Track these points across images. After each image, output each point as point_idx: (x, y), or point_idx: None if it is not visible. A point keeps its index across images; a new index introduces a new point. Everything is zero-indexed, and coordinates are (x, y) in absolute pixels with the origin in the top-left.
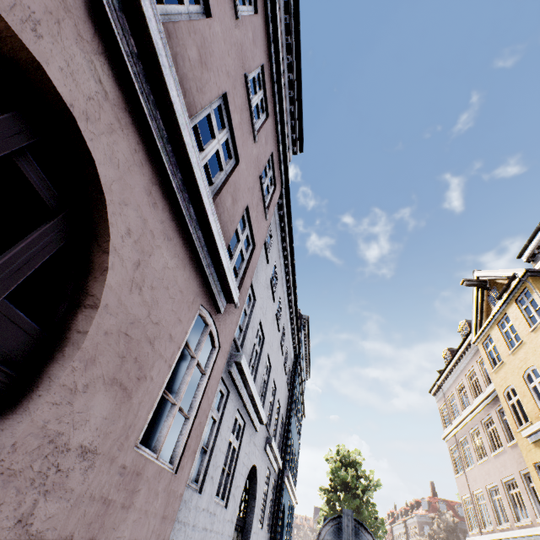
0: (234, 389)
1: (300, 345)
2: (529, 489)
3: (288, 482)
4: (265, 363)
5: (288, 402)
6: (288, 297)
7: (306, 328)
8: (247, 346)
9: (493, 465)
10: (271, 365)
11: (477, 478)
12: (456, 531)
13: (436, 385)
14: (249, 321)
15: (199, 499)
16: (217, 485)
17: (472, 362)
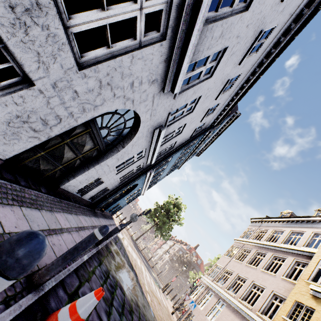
0: None
1: (221, 122)
2: (269, 301)
3: (148, 177)
4: (219, 48)
5: (184, 143)
6: (264, 59)
7: (229, 122)
8: None
9: (256, 272)
10: (212, 75)
11: (237, 267)
12: (191, 264)
13: (260, 219)
14: None
15: None
16: None
17: (308, 229)
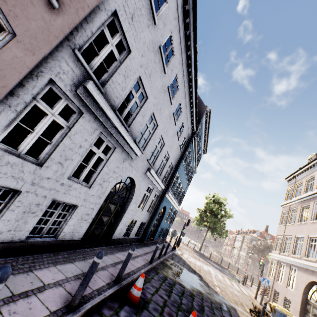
0: (91, 114)
1: (197, 126)
2: None
3: (169, 197)
4: (148, 118)
5: (179, 158)
6: (189, 83)
7: (208, 119)
8: (115, 88)
9: (307, 227)
10: (157, 124)
11: (292, 230)
12: (269, 248)
13: (292, 175)
14: (118, 67)
15: (39, 170)
16: (71, 171)
17: None
